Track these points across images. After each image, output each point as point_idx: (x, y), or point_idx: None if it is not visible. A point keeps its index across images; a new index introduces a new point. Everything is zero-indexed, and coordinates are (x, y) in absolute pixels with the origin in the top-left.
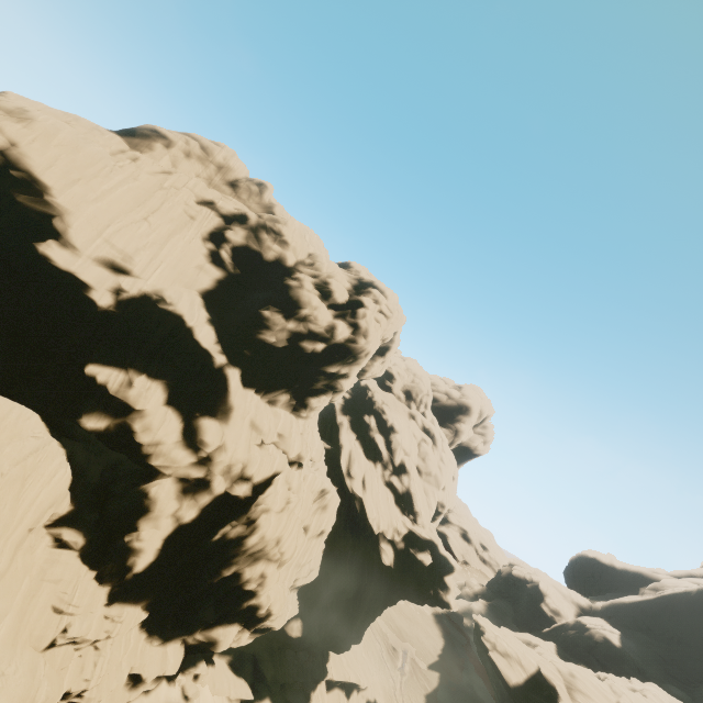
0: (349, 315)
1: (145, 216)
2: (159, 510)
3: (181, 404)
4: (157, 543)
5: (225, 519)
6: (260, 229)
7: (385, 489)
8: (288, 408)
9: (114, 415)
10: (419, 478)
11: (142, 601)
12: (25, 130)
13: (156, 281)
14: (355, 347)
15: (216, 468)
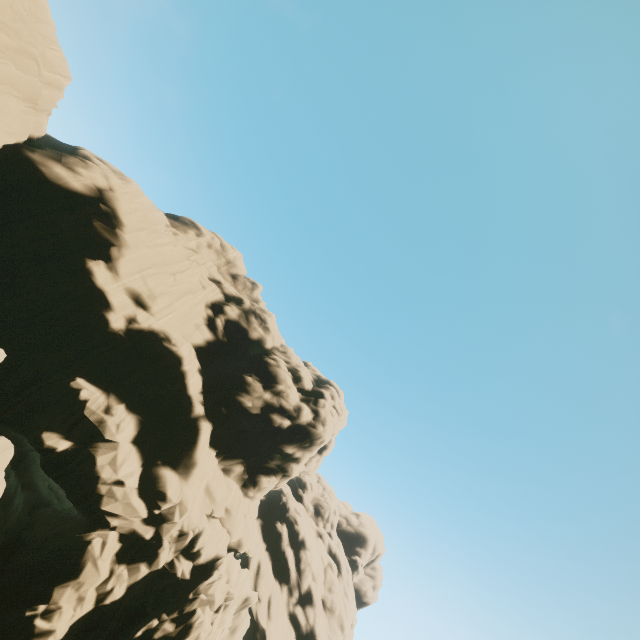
0: (312, 402)
1: (174, 272)
2: (86, 574)
3: (145, 447)
4: (63, 628)
5: (149, 609)
6: (251, 313)
7: (288, 622)
8: (239, 481)
9: (77, 439)
10: (323, 614)
11: None
12: (123, 185)
13: (164, 323)
14: (314, 432)
15: (166, 531)
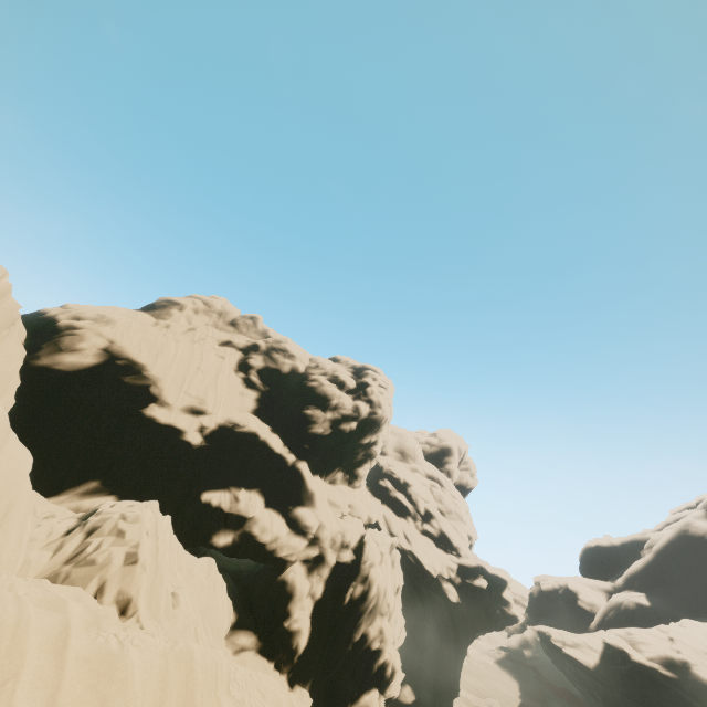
0: (362, 395)
1: (198, 367)
2: (300, 591)
3: (274, 504)
4: (308, 620)
5: (343, 585)
6: (271, 351)
7: (423, 537)
8: (345, 482)
9: (234, 529)
10: (444, 518)
11: (306, 685)
12: (114, 329)
13: (222, 413)
14: (377, 417)
15: (325, 543)
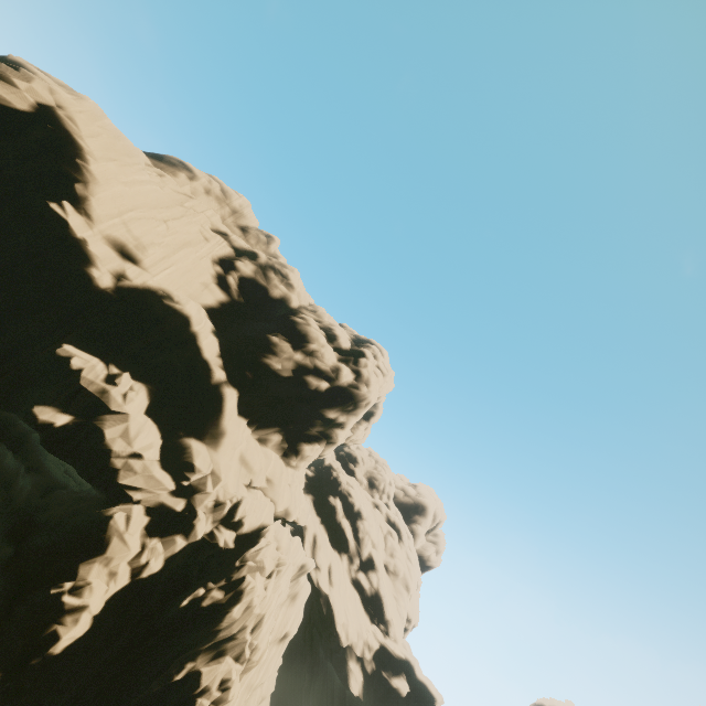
0: (352, 362)
1: (165, 219)
2: (113, 550)
3: (162, 419)
4: (97, 603)
5: (194, 580)
6: (269, 268)
7: (352, 587)
8: (278, 450)
9: (77, 413)
10: (387, 577)
11: None
12: (75, 101)
13: (162, 280)
14: (358, 393)
15: (199, 502)
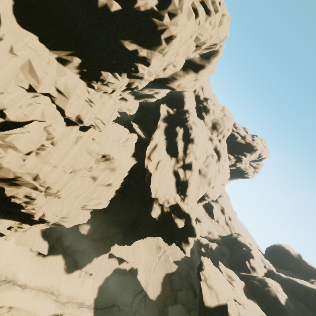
0: None
1: None
2: None
3: None
4: None
5: None
6: None
7: (171, 174)
8: (77, 72)
9: None
10: (198, 176)
11: None
12: None
13: None
14: (154, 22)
15: None
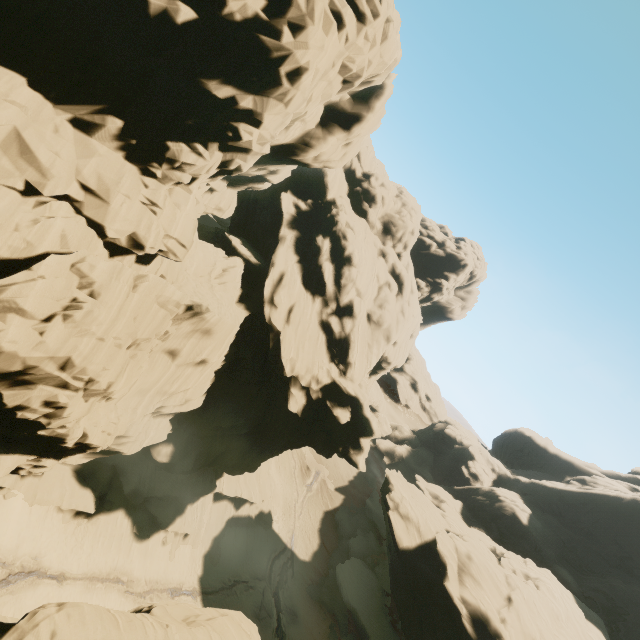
0: None
1: None
2: None
3: None
4: None
5: None
6: None
7: (317, 328)
8: (118, 147)
9: None
10: (366, 326)
11: None
12: None
13: None
14: (263, 43)
15: None
